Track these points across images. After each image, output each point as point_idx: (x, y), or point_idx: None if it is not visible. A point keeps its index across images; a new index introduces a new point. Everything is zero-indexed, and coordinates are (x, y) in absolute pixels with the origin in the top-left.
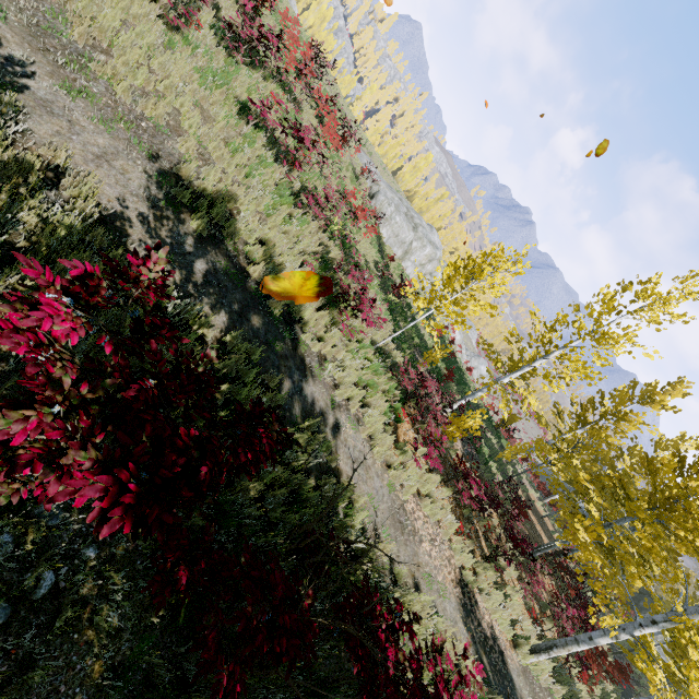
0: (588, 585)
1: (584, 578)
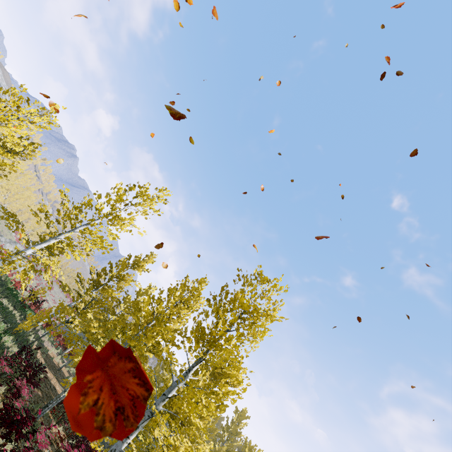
0: None
1: None
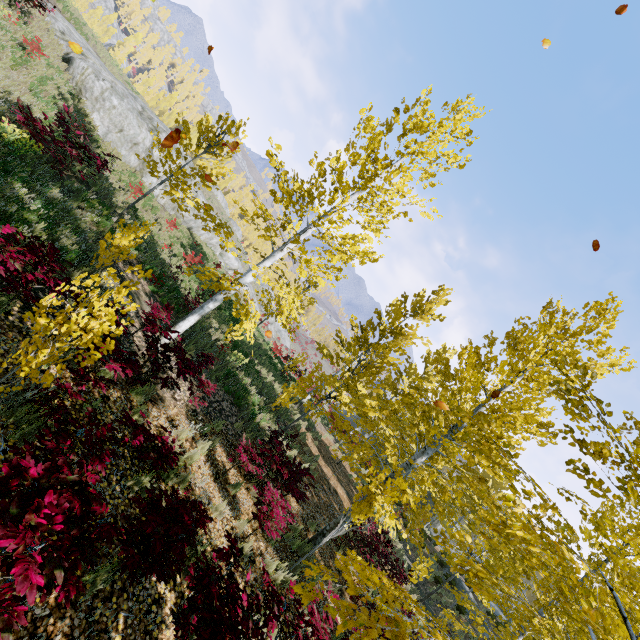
0: (391, 546)
1: (387, 544)
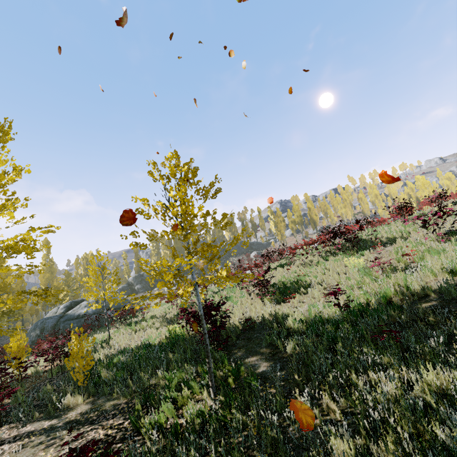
0: None
1: None
